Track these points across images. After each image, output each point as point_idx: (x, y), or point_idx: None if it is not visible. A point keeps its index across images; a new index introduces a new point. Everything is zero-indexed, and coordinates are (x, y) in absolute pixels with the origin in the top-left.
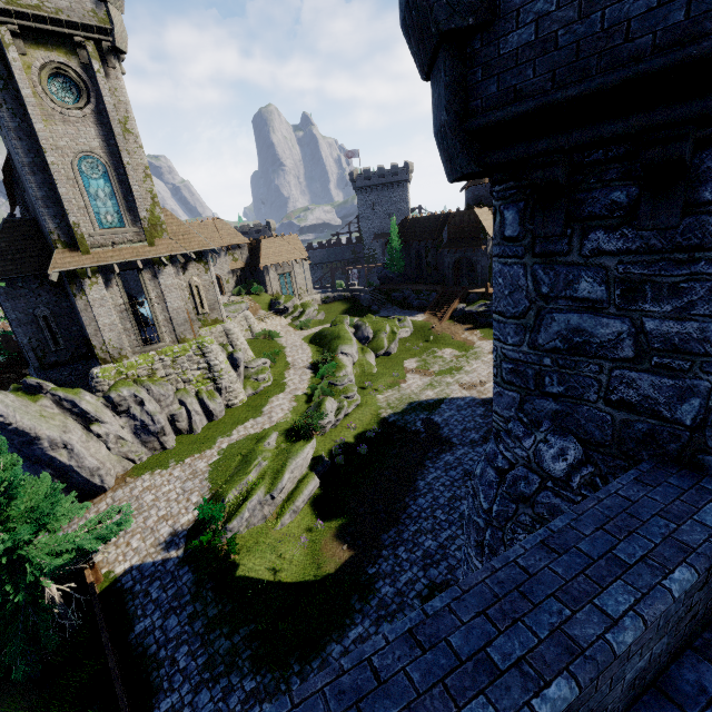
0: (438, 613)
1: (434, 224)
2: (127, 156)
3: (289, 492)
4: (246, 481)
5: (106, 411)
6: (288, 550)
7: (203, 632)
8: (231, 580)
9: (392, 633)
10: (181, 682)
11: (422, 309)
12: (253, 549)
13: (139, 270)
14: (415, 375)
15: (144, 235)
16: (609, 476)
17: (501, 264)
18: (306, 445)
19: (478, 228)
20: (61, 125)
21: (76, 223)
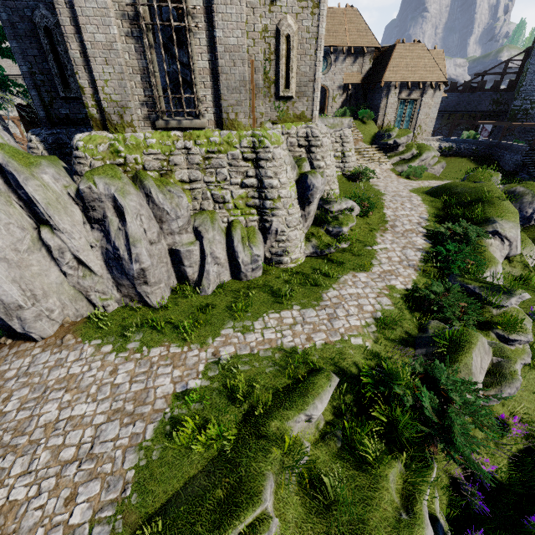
0: None
1: None
2: None
3: None
4: None
5: (72, 209)
6: None
7: None
8: None
9: None
10: None
11: None
12: None
13: None
14: None
15: None
16: None
17: None
18: (422, 532)
19: None
20: None
21: None
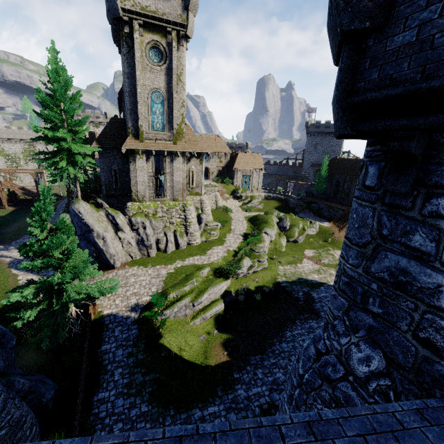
0: (205, 435)
1: (355, 165)
2: (175, 93)
3: (204, 306)
4: (182, 290)
5: (127, 226)
6: (192, 340)
7: (132, 365)
8: (156, 343)
9: (169, 432)
10: (112, 387)
11: (329, 219)
12: (173, 330)
13: (164, 156)
14: (309, 261)
15: (172, 137)
16: (402, 395)
17: (357, 204)
18: (223, 281)
19: None
20: (149, 73)
21: (141, 125)
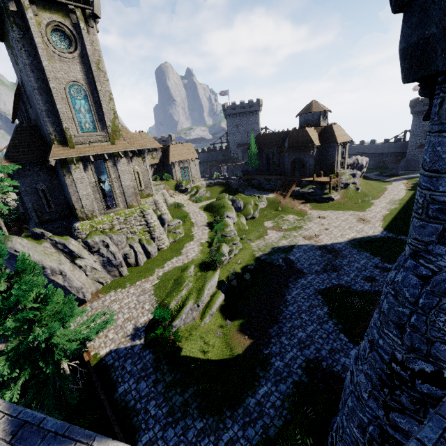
0: None
1: (278, 137)
2: (99, 85)
3: (206, 303)
4: (181, 295)
5: (84, 251)
6: (211, 339)
7: (163, 392)
8: (178, 358)
9: None
10: (154, 424)
11: (271, 191)
12: (189, 338)
13: (105, 160)
14: (273, 231)
15: (108, 137)
16: None
17: (441, 137)
18: (215, 273)
19: (308, 140)
20: (59, 63)
21: (67, 127)
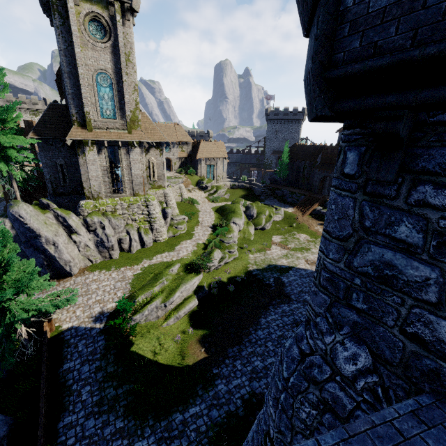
0: None
1: (313, 151)
2: (125, 76)
3: (177, 304)
4: (152, 291)
5: (82, 228)
6: (167, 342)
7: (101, 380)
8: (127, 352)
9: None
10: (80, 409)
11: (292, 205)
12: (145, 335)
13: (119, 147)
14: (277, 247)
15: (126, 126)
16: (390, 390)
17: (336, 194)
18: (194, 277)
19: None
20: (91, 51)
21: (88, 112)
